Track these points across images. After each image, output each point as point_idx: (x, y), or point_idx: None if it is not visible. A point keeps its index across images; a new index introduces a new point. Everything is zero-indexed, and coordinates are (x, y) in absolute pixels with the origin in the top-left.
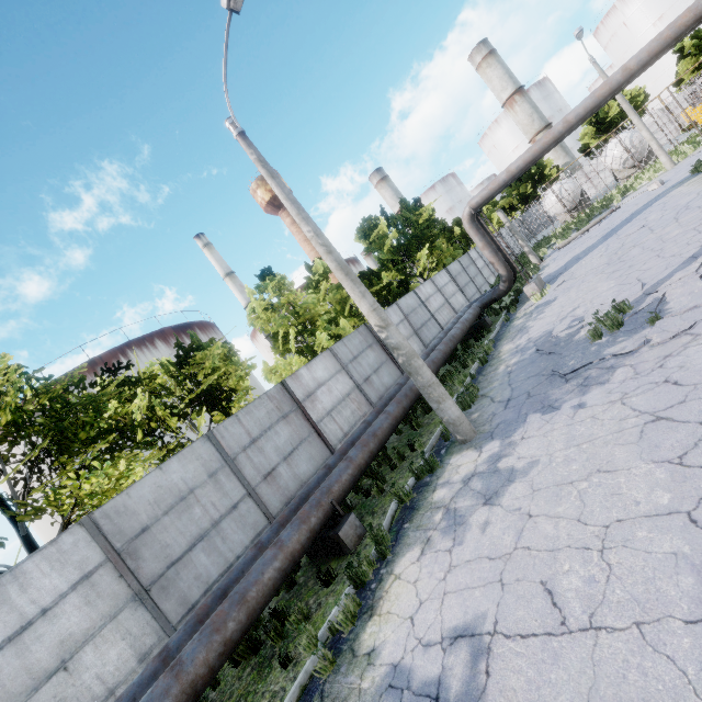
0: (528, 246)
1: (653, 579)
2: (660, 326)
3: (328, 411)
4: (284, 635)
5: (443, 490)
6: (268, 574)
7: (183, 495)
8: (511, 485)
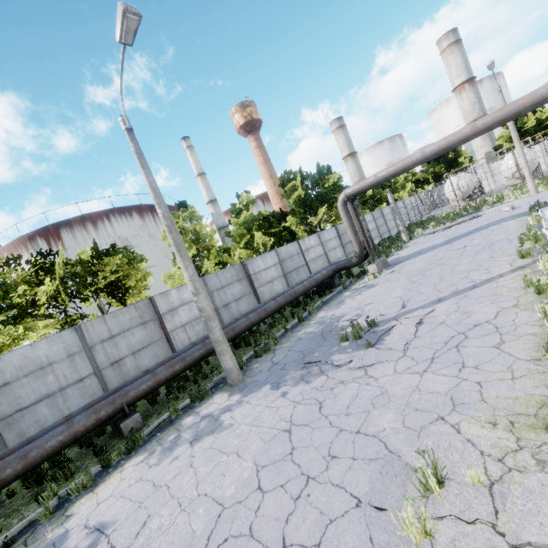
0: (403, 226)
1: (173, 543)
2: (365, 353)
3: (183, 324)
4: (57, 480)
5: (191, 418)
6: (51, 443)
7: (43, 366)
8: (209, 436)
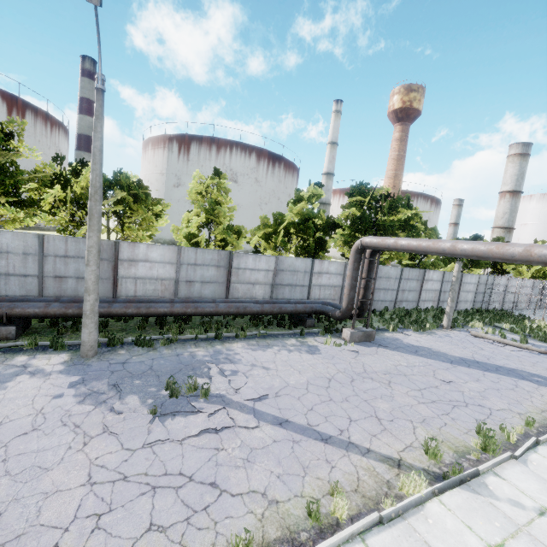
0: (451, 308)
1: None
2: (137, 417)
3: (136, 277)
4: None
5: (23, 359)
6: None
7: (2, 251)
8: None
